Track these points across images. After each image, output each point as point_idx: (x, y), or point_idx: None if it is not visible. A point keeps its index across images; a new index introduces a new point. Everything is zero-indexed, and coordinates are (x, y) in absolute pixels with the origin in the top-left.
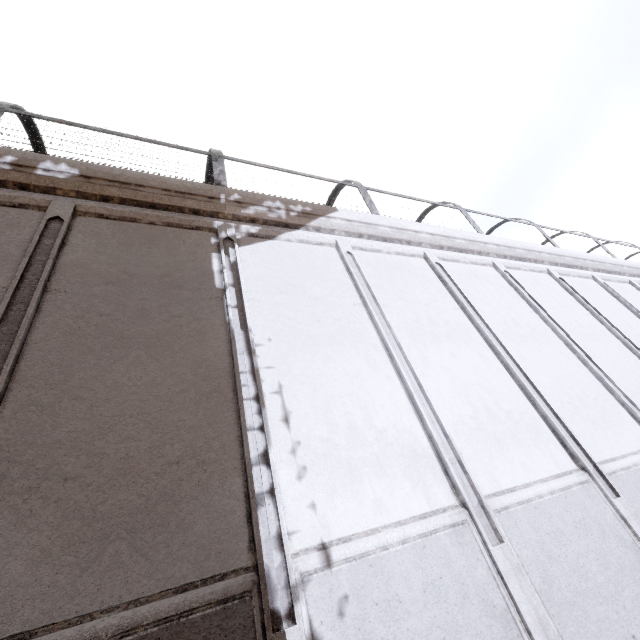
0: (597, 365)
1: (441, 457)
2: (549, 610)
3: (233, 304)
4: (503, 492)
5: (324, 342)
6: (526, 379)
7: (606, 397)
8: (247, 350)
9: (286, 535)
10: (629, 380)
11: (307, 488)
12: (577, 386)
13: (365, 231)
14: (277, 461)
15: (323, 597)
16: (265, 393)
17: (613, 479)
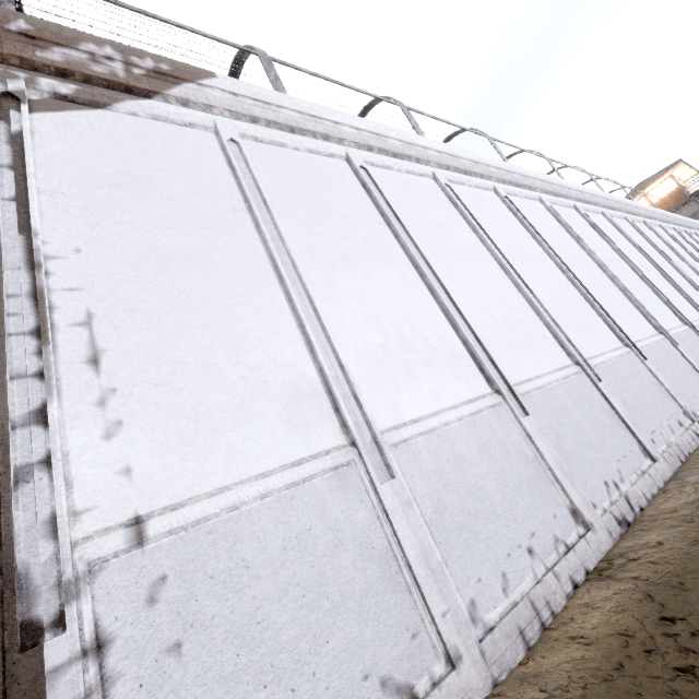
0: (529, 287)
1: (332, 393)
2: (437, 539)
3: (7, 195)
4: (405, 424)
5: (177, 256)
6: (451, 302)
7: (533, 320)
8: (28, 264)
9: (64, 517)
10: (558, 303)
11: (120, 449)
12: (506, 309)
13: (261, 114)
14: (69, 418)
15: (124, 586)
16: (59, 325)
17: (526, 399)
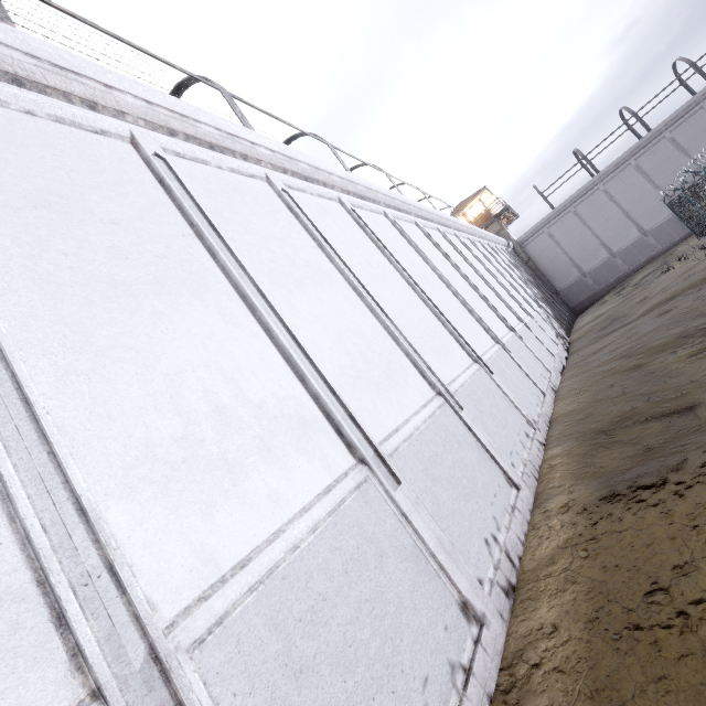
0: (384, 311)
1: (50, 585)
2: None
3: None
4: (223, 580)
5: None
6: (295, 343)
7: (392, 349)
8: None
9: None
10: (413, 325)
11: None
12: (362, 341)
13: None
14: None
15: None
16: None
17: (395, 460)
